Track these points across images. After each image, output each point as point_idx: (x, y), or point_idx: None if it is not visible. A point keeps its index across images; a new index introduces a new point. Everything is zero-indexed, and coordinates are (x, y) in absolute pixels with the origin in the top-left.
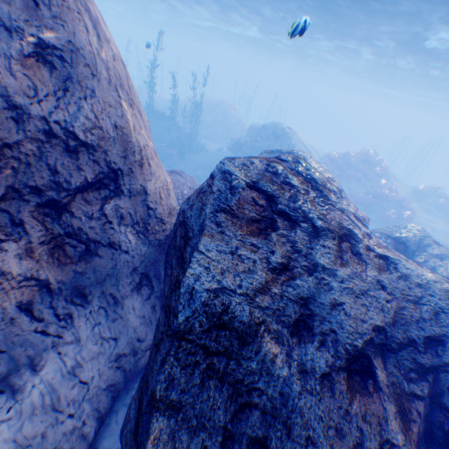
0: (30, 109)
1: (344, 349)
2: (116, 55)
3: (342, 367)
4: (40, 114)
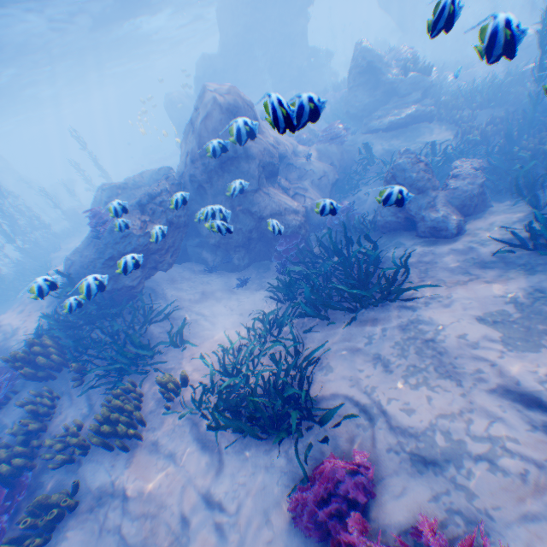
0: None
1: None
2: None
3: None
4: None
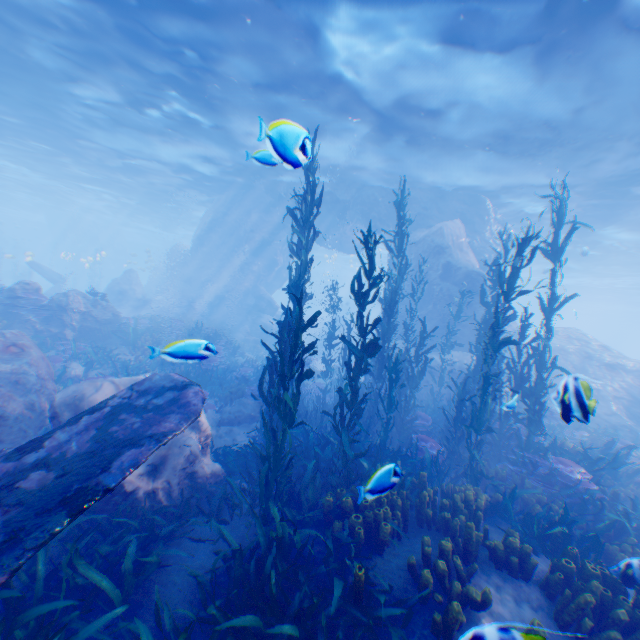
0: None
1: (602, 362)
2: None
3: (602, 365)
4: None
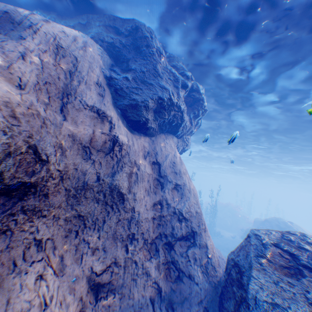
0: (170, 203)
1: None
2: (193, 185)
3: None
4: (173, 205)
